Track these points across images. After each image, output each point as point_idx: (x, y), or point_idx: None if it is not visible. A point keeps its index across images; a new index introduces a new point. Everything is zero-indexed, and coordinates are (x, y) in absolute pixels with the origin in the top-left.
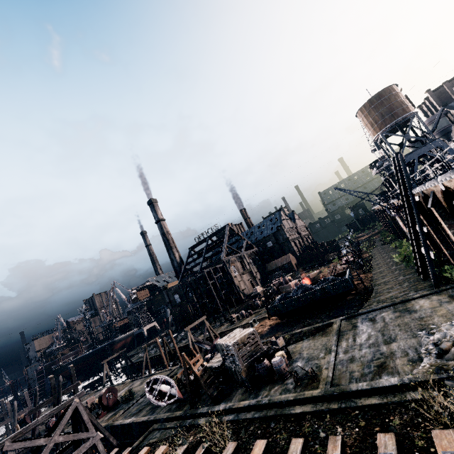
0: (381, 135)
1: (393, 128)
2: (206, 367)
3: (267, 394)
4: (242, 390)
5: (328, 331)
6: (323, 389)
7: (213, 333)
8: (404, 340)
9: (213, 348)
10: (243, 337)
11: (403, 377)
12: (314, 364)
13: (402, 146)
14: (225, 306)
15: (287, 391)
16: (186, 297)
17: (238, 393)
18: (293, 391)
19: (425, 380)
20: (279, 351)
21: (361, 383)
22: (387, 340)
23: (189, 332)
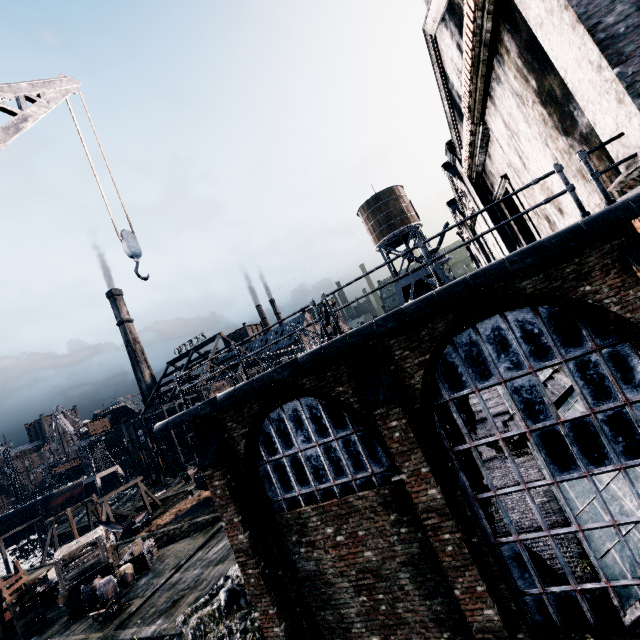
0: (379, 248)
1: (398, 239)
2: (29, 588)
3: (75, 629)
4: (68, 618)
5: (214, 527)
6: (105, 633)
7: (159, 497)
8: (228, 563)
9: (126, 530)
10: (75, 549)
11: (160, 627)
12: (150, 584)
13: (411, 260)
14: (191, 454)
15: (89, 629)
16: (138, 441)
17: (60, 622)
18: (92, 630)
19: (166, 635)
20: (128, 563)
21: (133, 629)
22: (222, 559)
23: (106, 504)
